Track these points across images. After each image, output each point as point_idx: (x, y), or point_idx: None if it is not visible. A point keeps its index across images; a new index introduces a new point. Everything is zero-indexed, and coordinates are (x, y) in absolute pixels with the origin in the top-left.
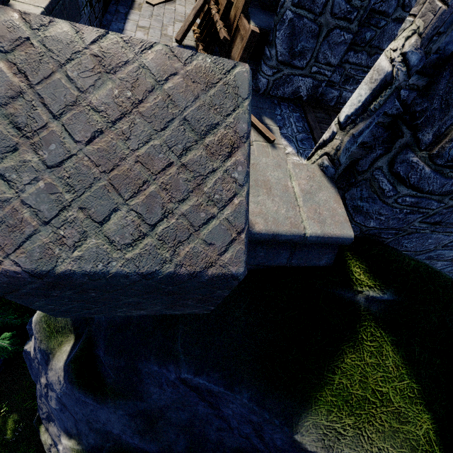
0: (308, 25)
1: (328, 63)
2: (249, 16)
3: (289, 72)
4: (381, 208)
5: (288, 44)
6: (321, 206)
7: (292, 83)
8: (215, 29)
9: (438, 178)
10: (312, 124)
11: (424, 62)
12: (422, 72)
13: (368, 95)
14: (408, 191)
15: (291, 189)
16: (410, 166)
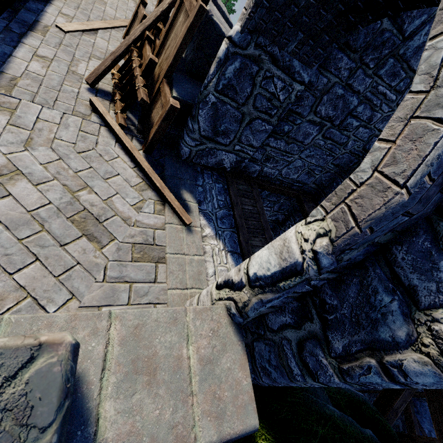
0: (231, 111)
1: (250, 144)
2: (172, 83)
3: (212, 146)
4: (290, 383)
5: (211, 122)
6: (223, 382)
7: (216, 156)
8: (135, 84)
9: (347, 385)
10: (234, 199)
11: (335, 266)
12: (333, 271)
13: (277, 270)
14: (317, 383)
15: (185, 362)
16: (319, 364)
